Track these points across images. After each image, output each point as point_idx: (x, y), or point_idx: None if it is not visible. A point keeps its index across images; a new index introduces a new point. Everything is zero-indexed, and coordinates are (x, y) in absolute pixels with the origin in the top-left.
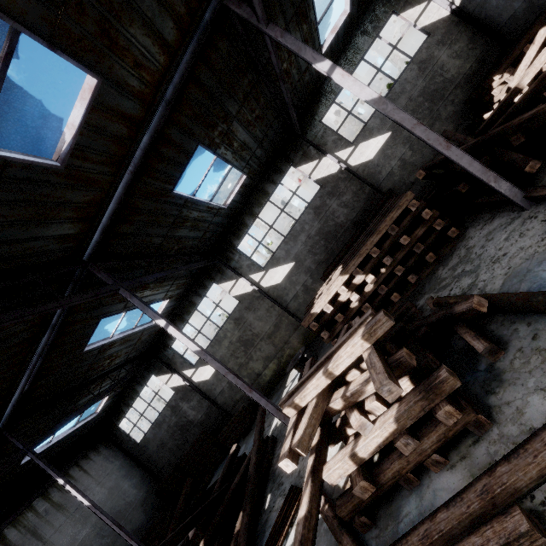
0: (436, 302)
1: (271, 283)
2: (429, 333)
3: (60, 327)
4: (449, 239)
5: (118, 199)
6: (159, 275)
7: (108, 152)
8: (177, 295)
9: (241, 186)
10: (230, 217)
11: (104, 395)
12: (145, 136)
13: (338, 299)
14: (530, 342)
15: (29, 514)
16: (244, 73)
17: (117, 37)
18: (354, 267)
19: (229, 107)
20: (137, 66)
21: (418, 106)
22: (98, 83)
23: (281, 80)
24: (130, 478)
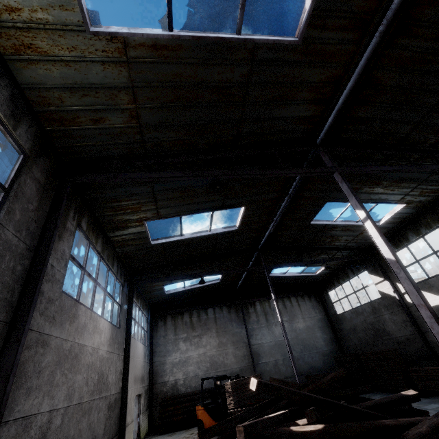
0: None
1: None
2: None
3: (294, 197)
4: None
5: (357, 74)
6: (388, 169)
7: (352, 11)
8: (419, 203)
9: None
10: None
11: (317, 262)
12: None
13: None
14: None
15: (266, 304)
16: None
17: None
18: None
19: None
20: None
21: None
22: None
23: None
24: (323, 332)
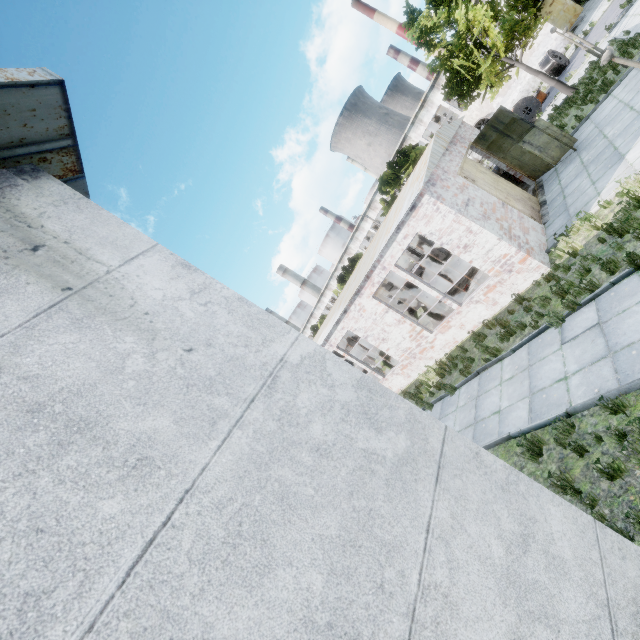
0: None
1: None
2: None
3: None
4: None
5: None
6: None
7: None
8: None
9: None
10: None
11: None
12: None
13: None
14: None
15: None
16: None
17: None
18: None
19: None
20: None
21: None
22: None
23: None
24: None
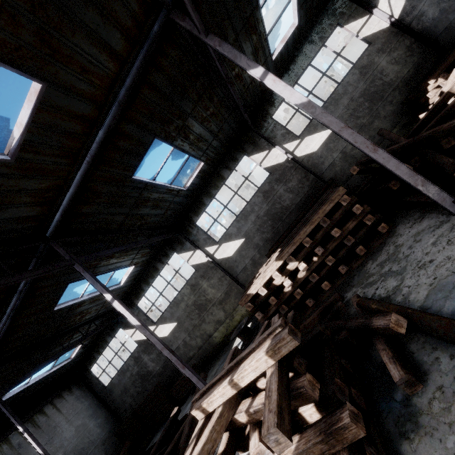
0: (359, 303)
1: (224, 256)
2: (348, 340)
3: (28, 291)
4: (379, 233)
5: (76, 185)
6: (118, 250)
7: (62, 146)
8: (143, 262)
9: (199, 171)
10: (191, 197)
11: (72, 347)
12: (100, 132)
13: (273, 282)
14: (452, 382)
15: (4, 446)
16: (196, 77)
17: (59, 47)
18: (288, 254)
19: (183, 106)
20: (85, 71)
21: (359, 105)
22: (43, 87)
23: (228, 83)
24: (96, 417)
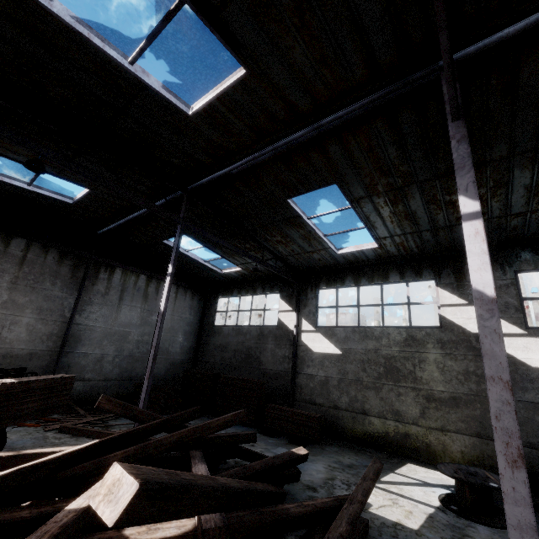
0: None
1: (516, 353)
2: None
3: (315, 140)
4: None
5: None
6: None
7: None
8: (385, 253)
9: None
10: None
11: (249, 258)
12: None
13: None
14: None
15: (133, 277)
16: None
17: None
18: None
19: None
20: None
21: None
22: None
23: None
24: (186, 338)
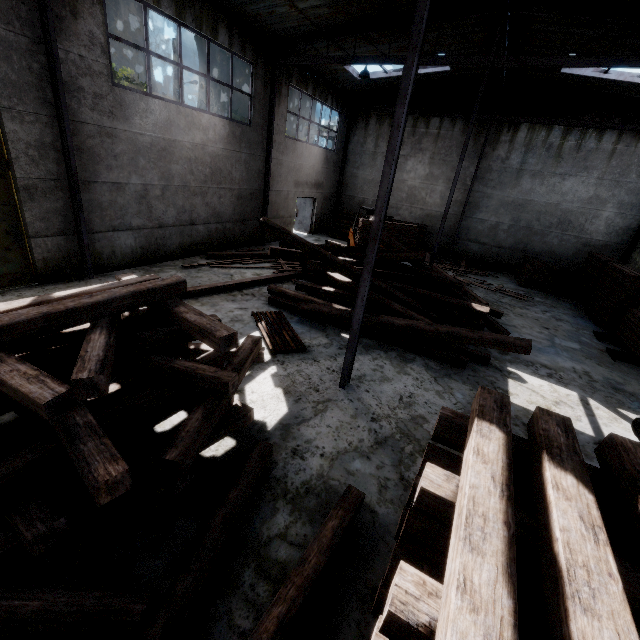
0: None
1: None
2: None
3: None
4: None
5: None
6: None
7: None
8: None
9: None
10: None
11: (634, 65)
12: None
13: None
14: None
15: (543, 133)
16: None
17: None
18: None
19: None
20: None
21: None
22: None
23: None
24: (620, 214)
